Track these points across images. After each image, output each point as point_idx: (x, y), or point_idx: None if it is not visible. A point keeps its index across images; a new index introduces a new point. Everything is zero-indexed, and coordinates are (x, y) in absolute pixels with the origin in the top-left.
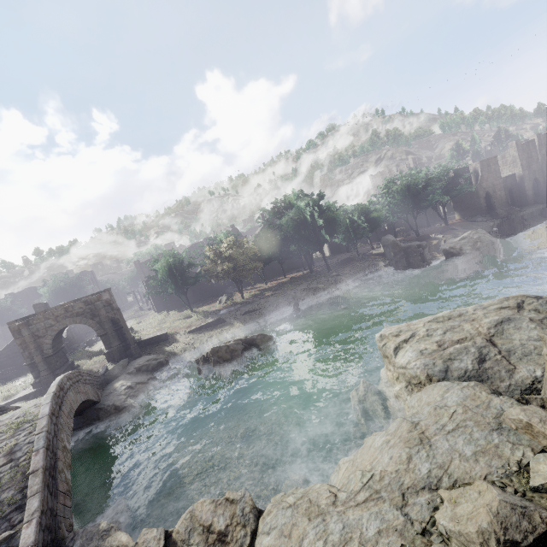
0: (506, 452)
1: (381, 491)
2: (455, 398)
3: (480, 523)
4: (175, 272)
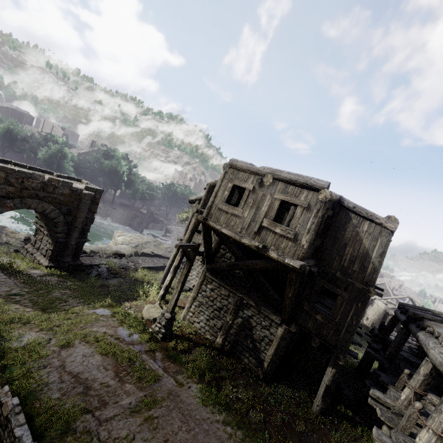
0: (125, 253)
1: (97, 248)
2: (124, 246)
3: (114, 251)
4: (10, 137)
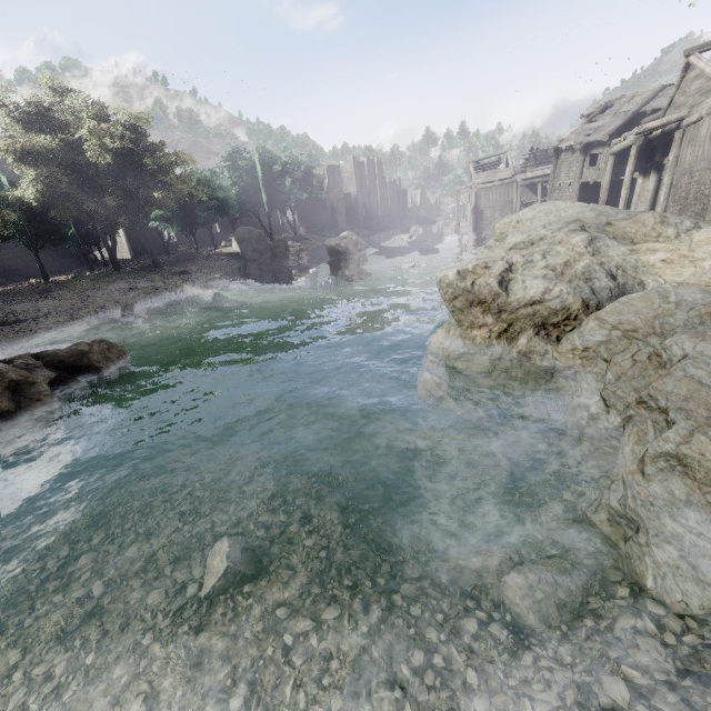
0: None
1: None
2: (698, 295)
3: None
4: None
